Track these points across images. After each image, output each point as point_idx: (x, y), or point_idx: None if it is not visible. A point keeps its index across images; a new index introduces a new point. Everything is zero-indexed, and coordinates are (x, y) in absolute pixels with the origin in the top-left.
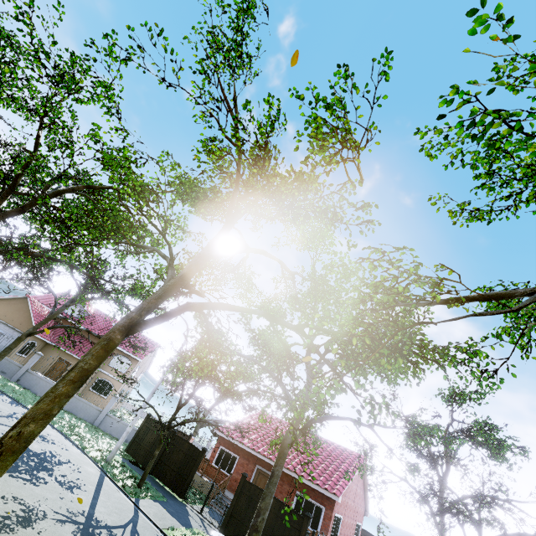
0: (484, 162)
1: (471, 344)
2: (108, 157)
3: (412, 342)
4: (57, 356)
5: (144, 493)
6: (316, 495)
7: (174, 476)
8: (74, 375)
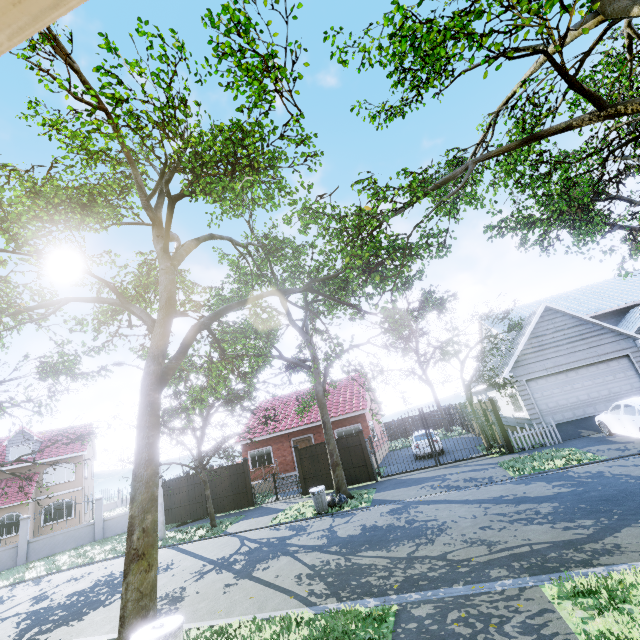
0: (396, 59)
1: (432, 229)
2: None
3: (394, 249)
4: None
5: (224, 526)
6: (349, 421)
7: (232, 499)
8: (147, 455)
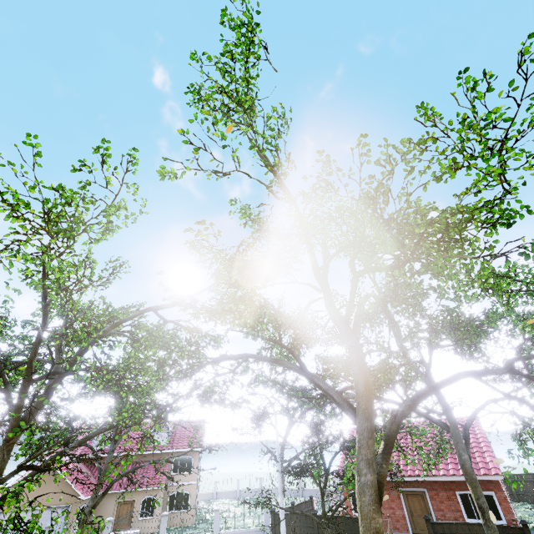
0: None
1: None
2: (252, 308)
3: None
4: (114, 502)
5: None
6: None
7: None
8: None
